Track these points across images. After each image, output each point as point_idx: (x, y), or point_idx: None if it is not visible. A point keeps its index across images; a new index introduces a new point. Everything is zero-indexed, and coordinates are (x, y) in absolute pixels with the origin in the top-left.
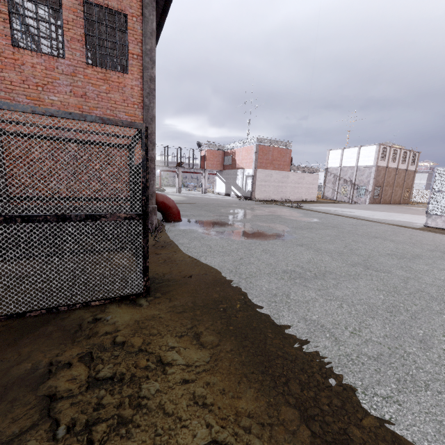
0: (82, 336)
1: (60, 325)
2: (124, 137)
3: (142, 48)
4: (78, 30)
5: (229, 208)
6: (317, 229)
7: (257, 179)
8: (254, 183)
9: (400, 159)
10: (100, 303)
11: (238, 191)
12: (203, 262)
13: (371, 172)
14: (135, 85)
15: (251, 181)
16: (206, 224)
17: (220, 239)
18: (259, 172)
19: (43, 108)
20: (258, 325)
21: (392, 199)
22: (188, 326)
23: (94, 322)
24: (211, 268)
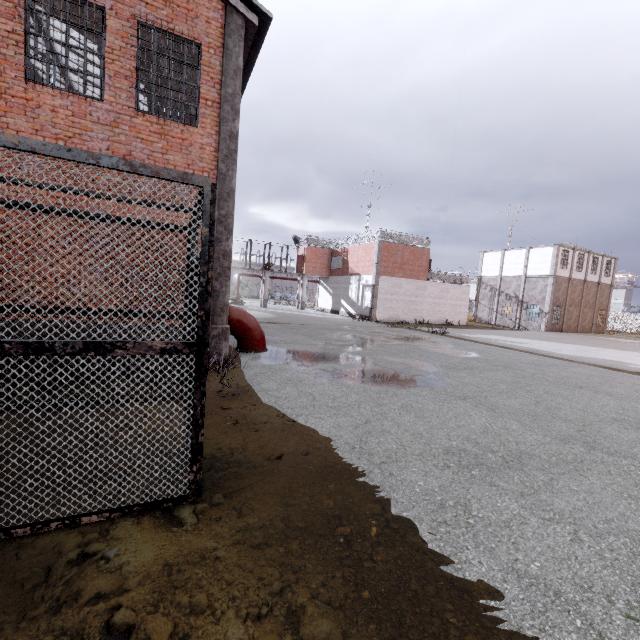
0: (43, 609)
1: (7, 572)
2: (177, 209)
3: (220, 91)
4: (128, 62)
5: (338, 333)
6: (481, 371)
7: (380, 291)
8: (376, 296)
9: (588, 267)
10: (100, 519)
11: (351, 307)
12: (302, 427)
13: (547, 285)
14: (206, 144)
15: (370, 293)
16: (305, 356)
17: (328, 384)
18: (383, 281)
19: (15, 137)
20: (421, 588)
21: (579, 325)
22: (273, 587)
23: (79, 565)
24: (316, 439)
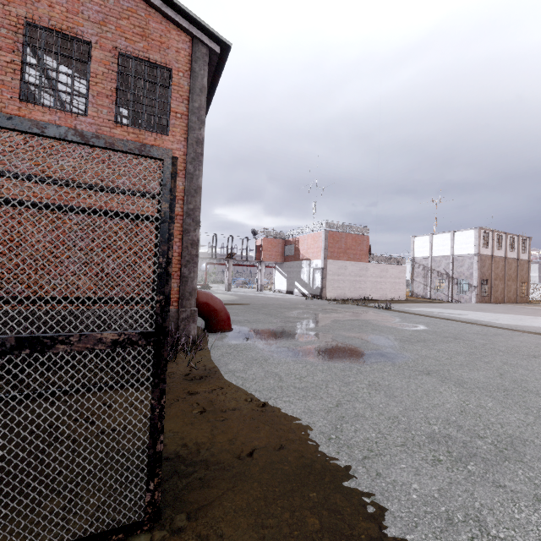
0: None
1: None
2: (142, 195)
3: (188, 106)
4: (109, 84)
5: (295, 311)
6: (434, 343)
7: (328, 272)
8: (325, 277)
9: (507, 246)
10: None
11: (304, 288)
12: (271, 413)
13: (473, 262)
14: (176, 149)
15: (320, 275)
16: (267, 334)
17: (292, 362)
18: (330, 264)
19: None
20: None
21: (505, 296)
22: None
23: None
24: (287, 428)
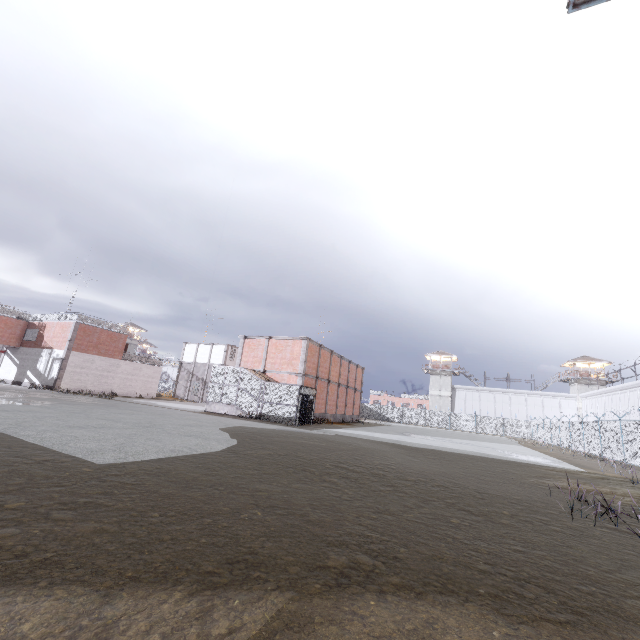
0: None
1: None
2: None
3: None
4: None
5: None
6: (84, 405)
7: (70, 364)
8: (64, 368)
9: None
10: None
11: (37, 378)
12: None
13: None
14: None
15: (59, 366)
16: None
17: None
18: (75, 356)
19: None
20: None
21: None
22: None
23: None
24: None
